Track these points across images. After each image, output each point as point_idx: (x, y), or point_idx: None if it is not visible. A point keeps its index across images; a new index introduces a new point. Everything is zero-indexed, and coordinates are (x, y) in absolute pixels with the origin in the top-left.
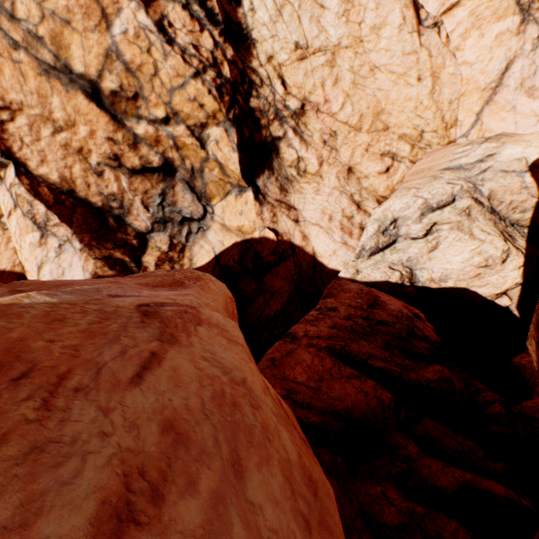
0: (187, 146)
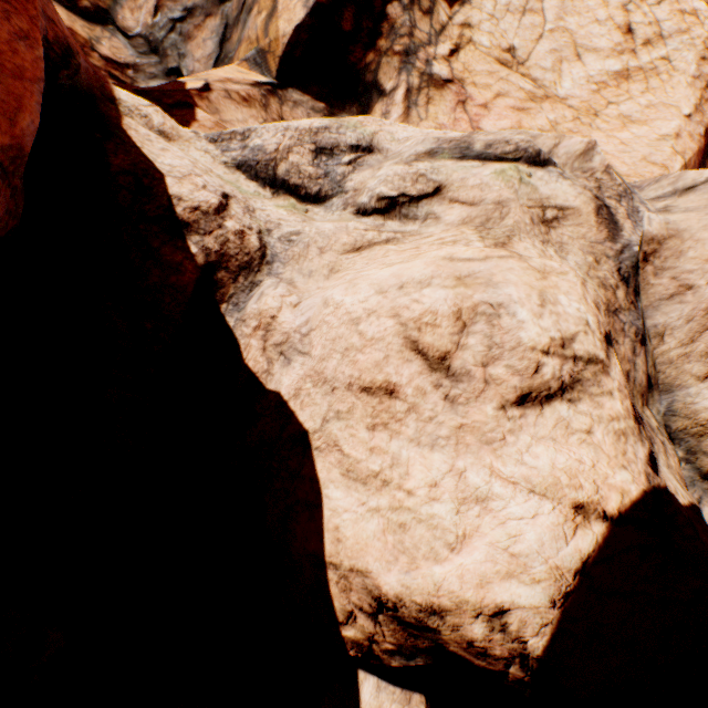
0: None
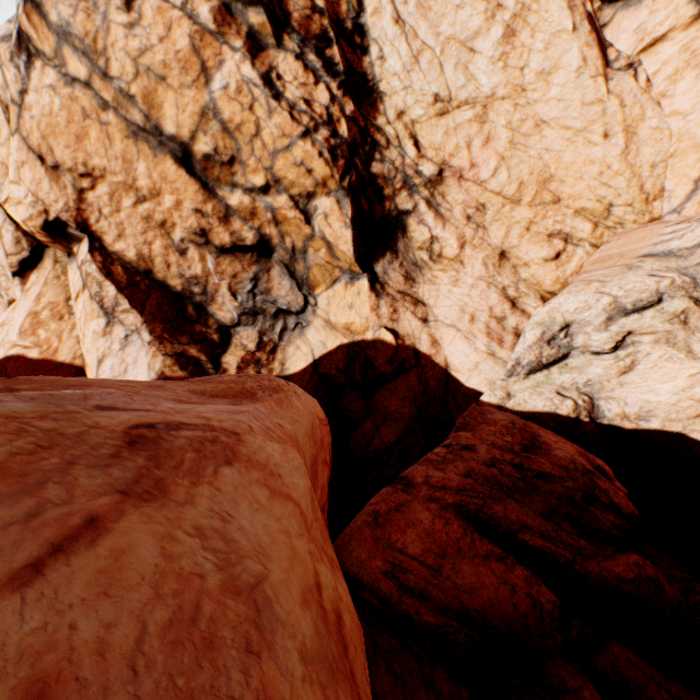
0: (288, 221)
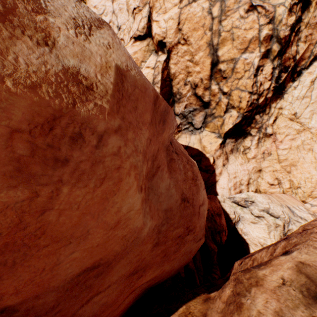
0: (220, 107)
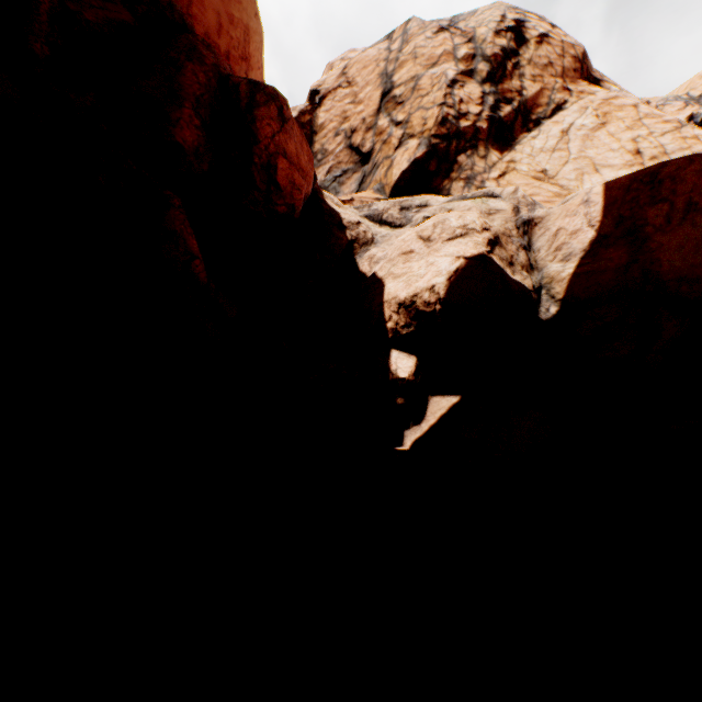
0: (390, 145)
